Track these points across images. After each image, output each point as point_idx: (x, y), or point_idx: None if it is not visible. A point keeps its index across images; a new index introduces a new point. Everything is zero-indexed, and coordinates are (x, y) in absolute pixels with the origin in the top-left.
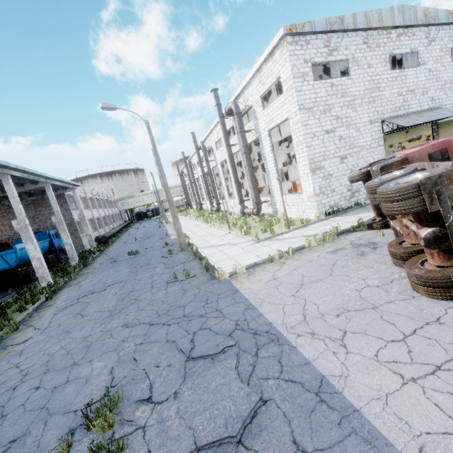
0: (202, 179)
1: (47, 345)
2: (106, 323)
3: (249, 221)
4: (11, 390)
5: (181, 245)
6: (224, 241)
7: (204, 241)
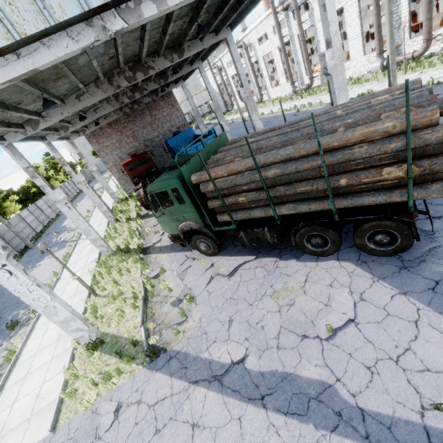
0: (264, 61)
1: None
2: None
3: (432, 59)
4: None
5: None
6: None
7: None
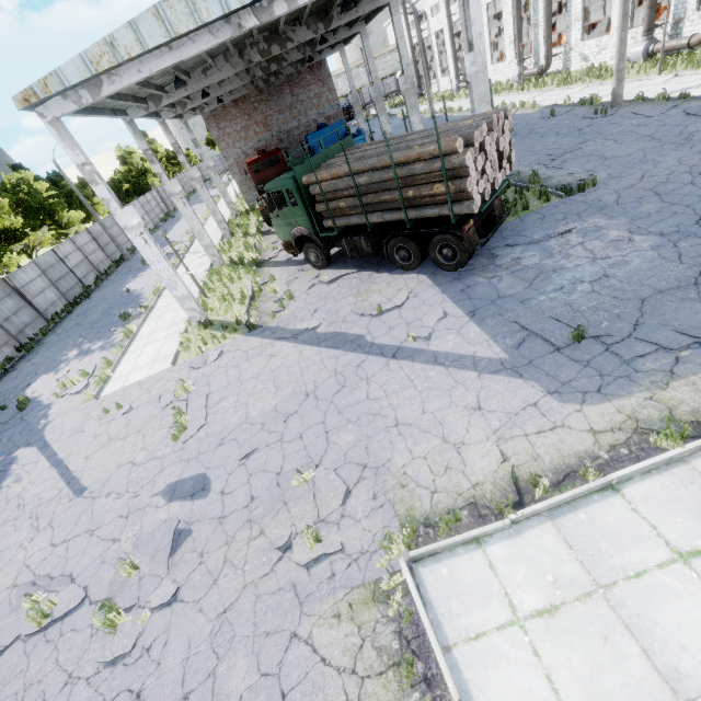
0: (487, 14)
1: (645, 168)
2: (696, 145)
3: None
4: (700, 175)
5: (617, 99)
6: (696, 82)
7: (636, 93)
